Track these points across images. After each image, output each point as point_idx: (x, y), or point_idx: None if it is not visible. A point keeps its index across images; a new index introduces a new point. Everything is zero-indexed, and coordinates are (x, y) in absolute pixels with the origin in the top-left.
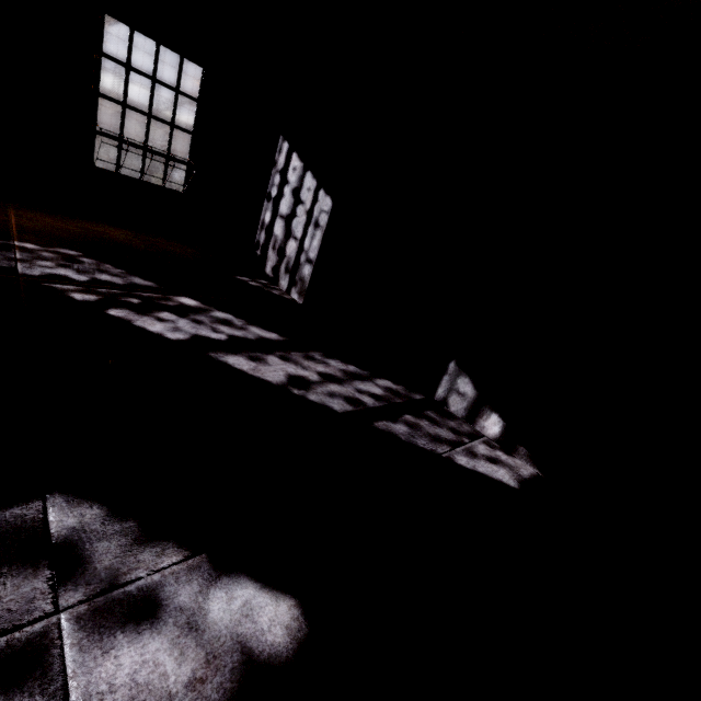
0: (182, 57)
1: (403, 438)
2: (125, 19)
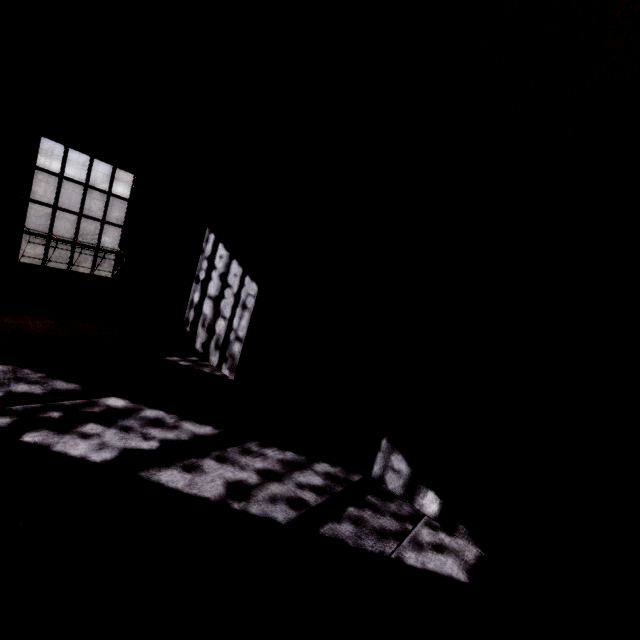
0: (114, 167)
1: (351, 543)
2: (61, 139)
